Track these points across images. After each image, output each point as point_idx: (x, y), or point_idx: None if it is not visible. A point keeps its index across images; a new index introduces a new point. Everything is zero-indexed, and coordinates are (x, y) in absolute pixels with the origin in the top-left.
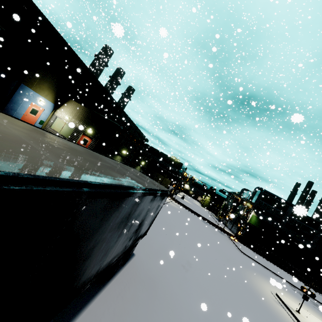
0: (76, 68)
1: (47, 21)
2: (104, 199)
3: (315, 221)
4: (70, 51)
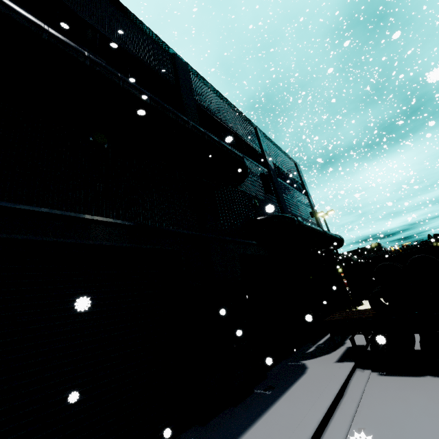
0: None
1: None
2: None
3: None
4: None
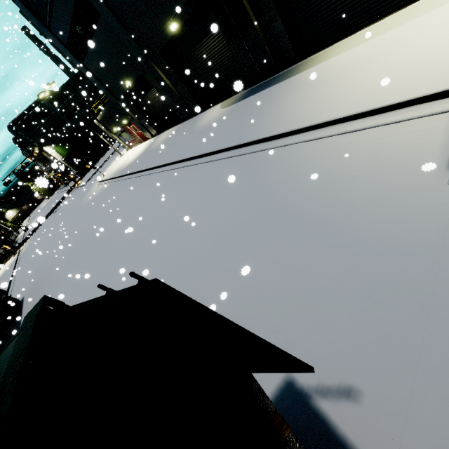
0: None
1: None
2: None
3: (65, 86)
4: None
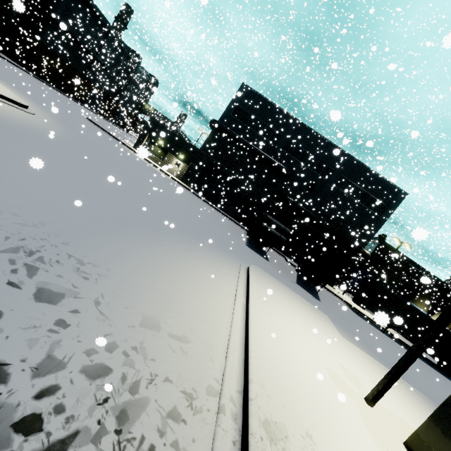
0: (446, 290)
1: (427, 272)
2: (450, 334)
3: None
4: (441, 282)
